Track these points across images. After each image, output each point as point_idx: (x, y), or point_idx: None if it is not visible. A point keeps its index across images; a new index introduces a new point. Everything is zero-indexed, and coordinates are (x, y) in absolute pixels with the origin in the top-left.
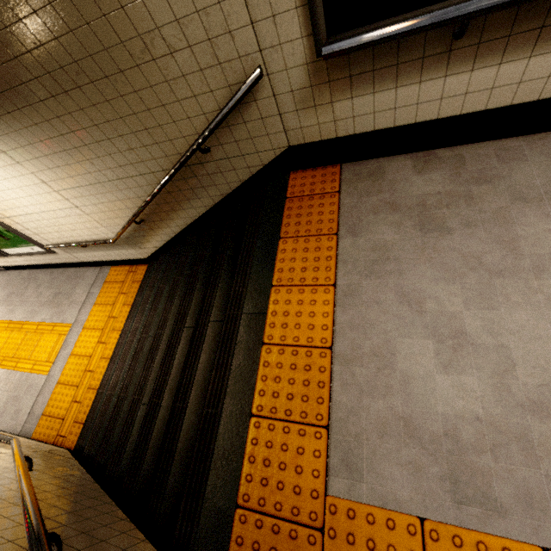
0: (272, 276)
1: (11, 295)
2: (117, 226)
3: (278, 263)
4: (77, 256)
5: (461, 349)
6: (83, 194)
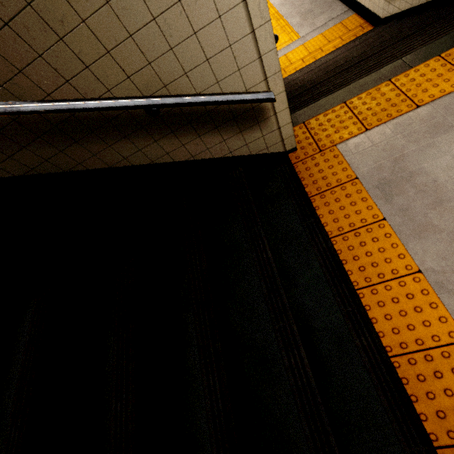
0: (447, 50)
1: None
2: None
3: None
4: None
5: None
6: None
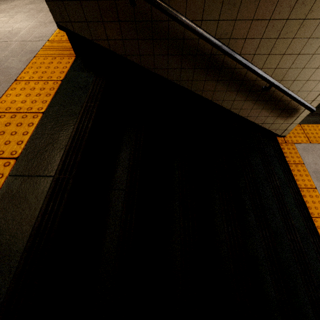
0: None
1: None
2: None
3: None
4: None
5: None
6: None
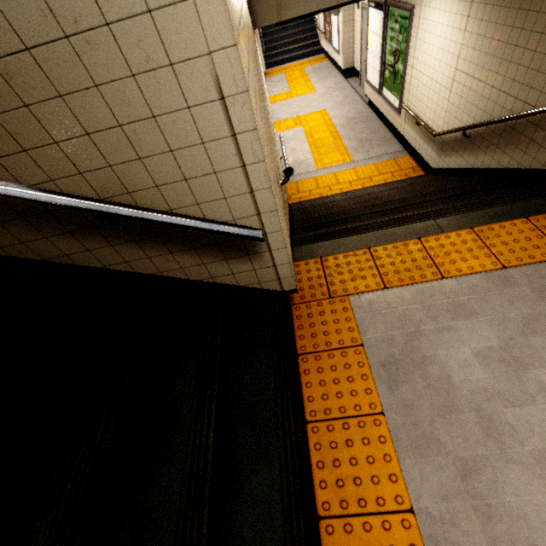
0: (480, 226)
1: (352, 120)
2: (450, 127)
3: (498, 225)
4: (405, 128)
5: (506, 366)
6: (466, 84)
